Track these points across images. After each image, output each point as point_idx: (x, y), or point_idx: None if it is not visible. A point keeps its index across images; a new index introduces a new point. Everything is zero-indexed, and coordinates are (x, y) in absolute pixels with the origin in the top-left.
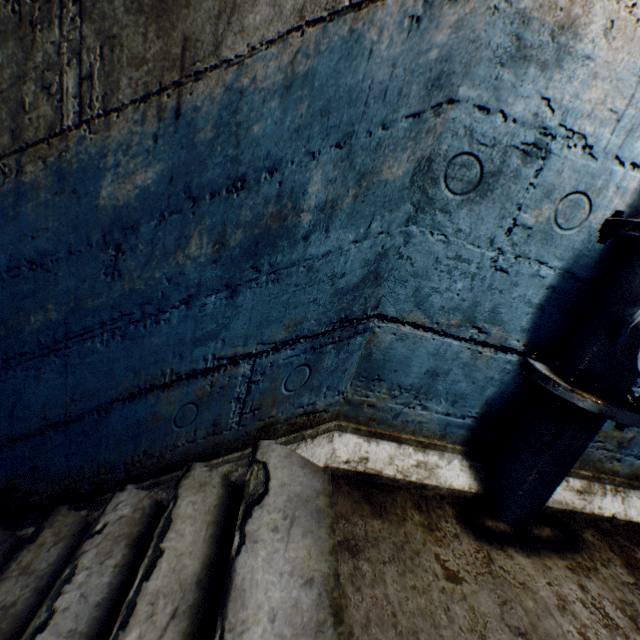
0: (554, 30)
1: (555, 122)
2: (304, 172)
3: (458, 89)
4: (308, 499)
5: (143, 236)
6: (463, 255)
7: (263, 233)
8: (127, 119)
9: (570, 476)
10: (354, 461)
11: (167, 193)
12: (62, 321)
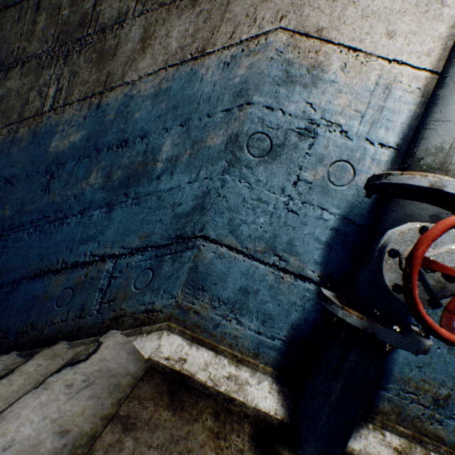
0: (309, 68)
1: (318, 116)
2: (161, 139)
3: (253, 97)
4: (115, 375)
5: (67, 169)
6: (263, 198)
7: (133, 173)
8: (74, 108)
9: (387, 429)
10: (174, 359)
11: (85, 146)
12: (11, 217)
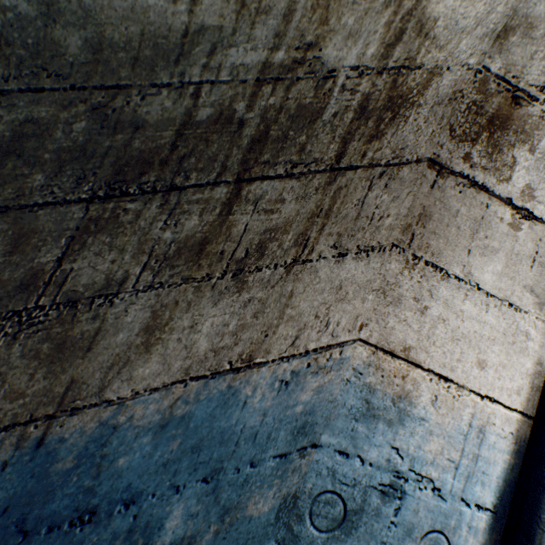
0: (394, 397)
1: (405, 466)
2: (165, 504)
3: (321, 435)
4: None
5: None
6: None
7: None
8: None
9: None
10: None
11: None
12: None
